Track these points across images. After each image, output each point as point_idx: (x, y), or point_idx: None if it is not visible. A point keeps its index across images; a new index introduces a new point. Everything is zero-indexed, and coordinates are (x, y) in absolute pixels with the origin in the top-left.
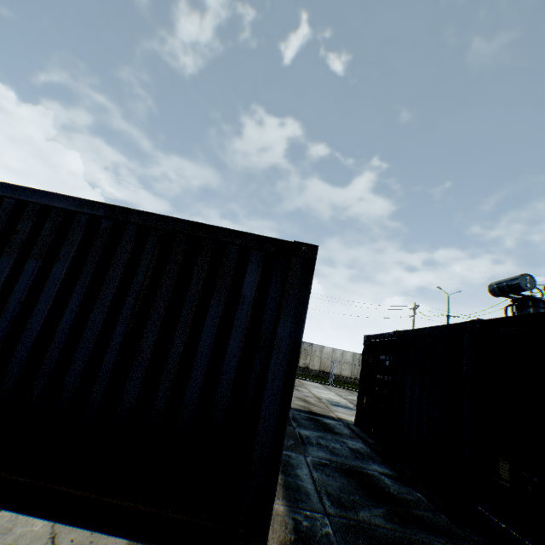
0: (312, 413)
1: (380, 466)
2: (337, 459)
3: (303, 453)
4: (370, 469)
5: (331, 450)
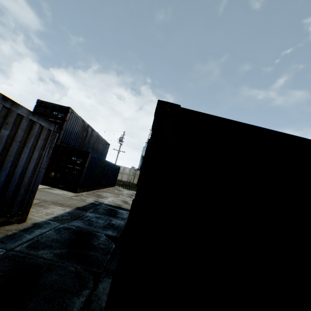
0: (118, 207)
1: (113, 232)
2: (86, 227)
3: (64, 223)
4: (101, 233)
5: (91, 223)
